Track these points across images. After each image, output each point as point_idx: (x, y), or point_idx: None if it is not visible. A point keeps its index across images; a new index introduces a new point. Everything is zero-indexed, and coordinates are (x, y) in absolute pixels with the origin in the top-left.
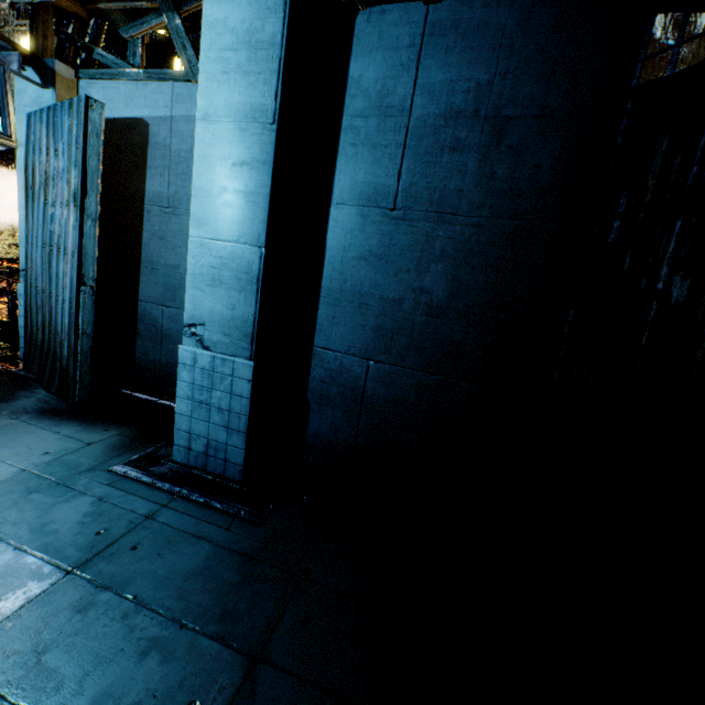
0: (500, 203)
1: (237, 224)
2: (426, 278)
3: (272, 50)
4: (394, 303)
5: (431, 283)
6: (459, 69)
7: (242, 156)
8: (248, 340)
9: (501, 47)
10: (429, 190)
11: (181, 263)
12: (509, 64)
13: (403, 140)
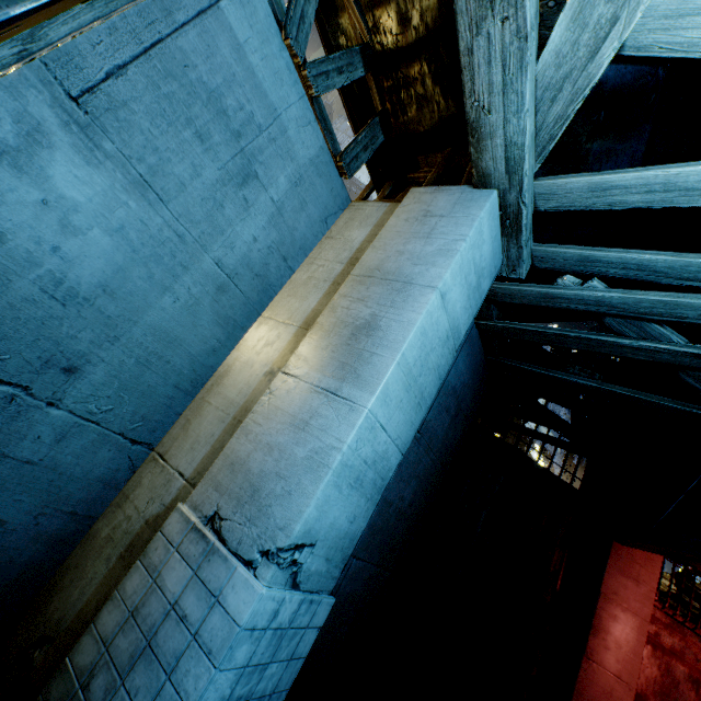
0: (443, 452)
1: (404, 420)
2: (407, 489)
3: (480, 299)
4: (389, 505)
5: (407, 493)
6: (465, 369)
7: (437, 359)
8: (343, 566)
9: (473, 372)
10: (433, 428)
11: (13, 234)
12: (471, 382)
13: (440, 388)
